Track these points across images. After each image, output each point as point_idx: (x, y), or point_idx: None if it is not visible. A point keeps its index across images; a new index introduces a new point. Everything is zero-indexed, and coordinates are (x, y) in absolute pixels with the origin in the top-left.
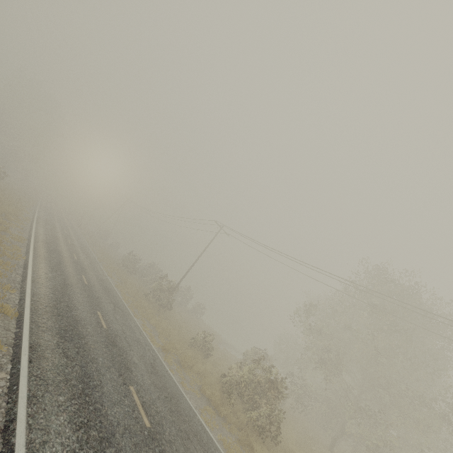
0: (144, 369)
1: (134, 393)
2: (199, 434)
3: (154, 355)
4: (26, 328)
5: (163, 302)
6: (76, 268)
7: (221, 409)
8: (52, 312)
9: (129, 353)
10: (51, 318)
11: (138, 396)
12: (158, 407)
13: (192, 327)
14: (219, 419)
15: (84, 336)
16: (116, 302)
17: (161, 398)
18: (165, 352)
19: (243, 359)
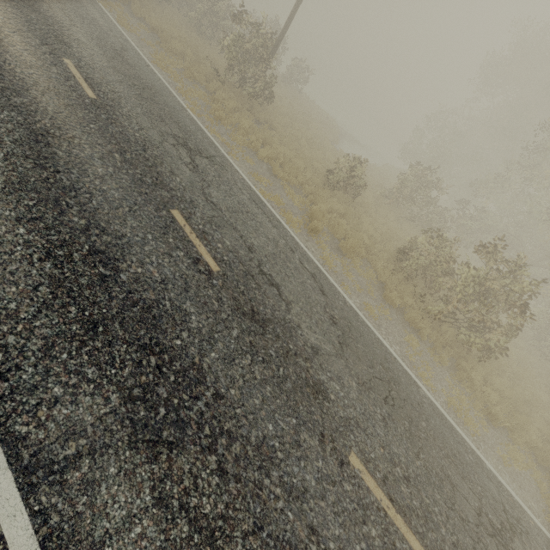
0: (330, 353)
1: (365, 476)
2: (447, 445)
3: (313, 272)
4: (21, 543)
5: (257, 88)
6: (32, 34)
7: (423, 330)
8: (64, 334)
9: (291, 322)
10: (76, 371)
11: (371, 472)
12: (399, 456)
13: (303, 124)
14: (422, 345)
15: (198, 367)
16: (184, 133)
17: (385, 417)
18: (313, 236)
19: (400, 187)
